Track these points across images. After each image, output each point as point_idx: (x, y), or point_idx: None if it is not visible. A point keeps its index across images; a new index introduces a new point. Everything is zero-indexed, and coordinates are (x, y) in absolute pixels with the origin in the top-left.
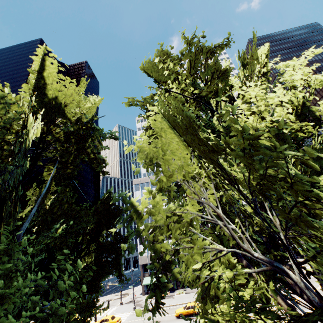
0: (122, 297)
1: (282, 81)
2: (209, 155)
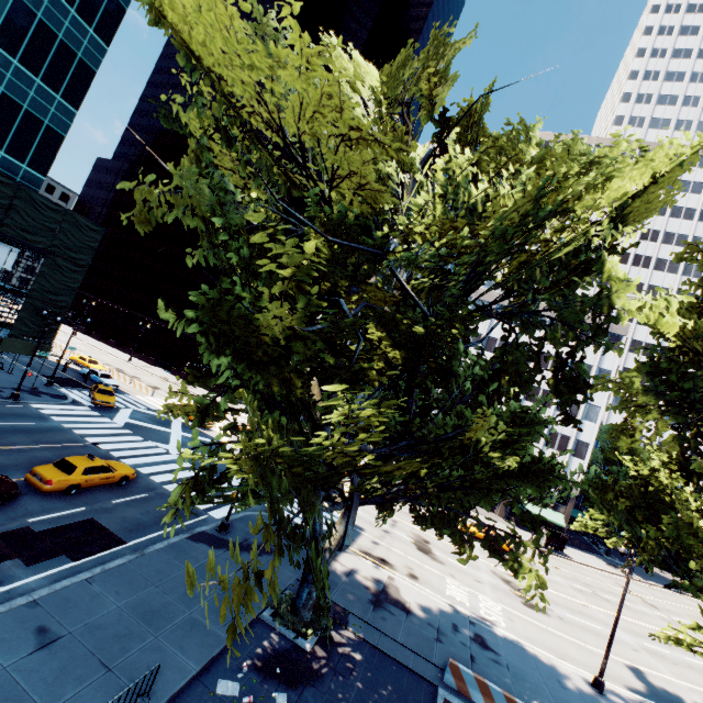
0: None
1: None
2: None
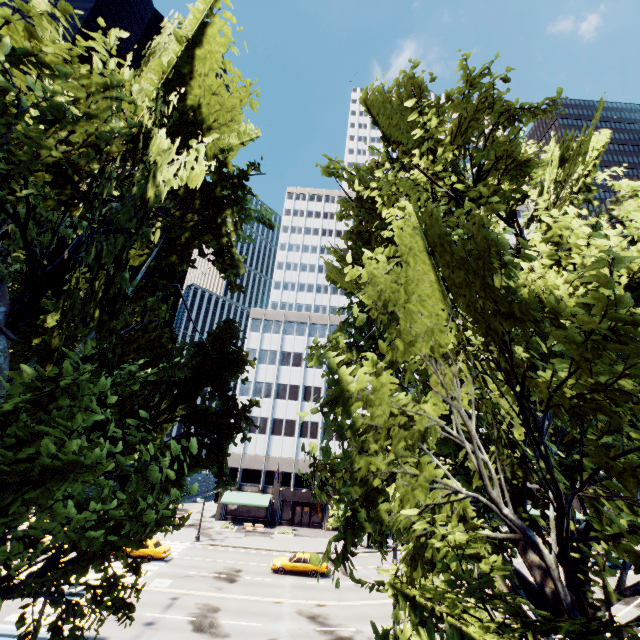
0: (177, 514)
1: (614, 213)
2: (487, 322)
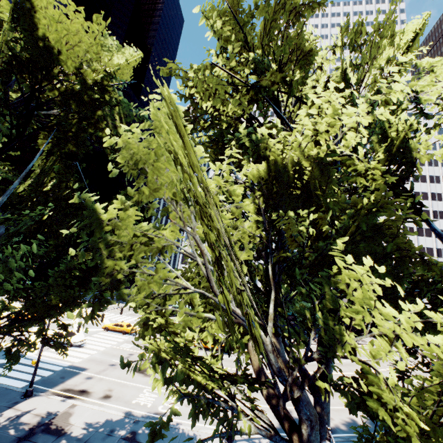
0: None
1: (415, 89)
2: None
